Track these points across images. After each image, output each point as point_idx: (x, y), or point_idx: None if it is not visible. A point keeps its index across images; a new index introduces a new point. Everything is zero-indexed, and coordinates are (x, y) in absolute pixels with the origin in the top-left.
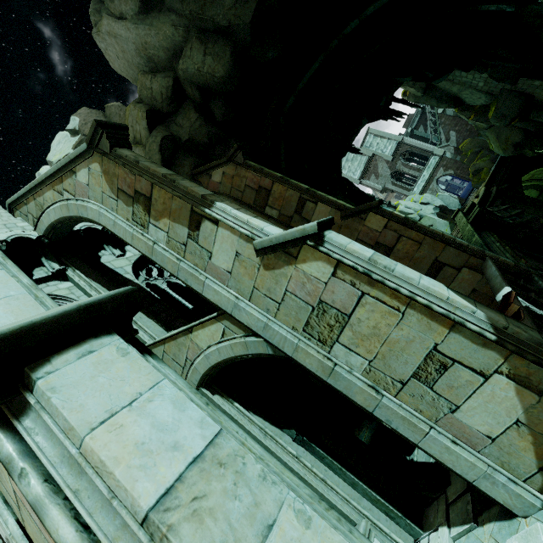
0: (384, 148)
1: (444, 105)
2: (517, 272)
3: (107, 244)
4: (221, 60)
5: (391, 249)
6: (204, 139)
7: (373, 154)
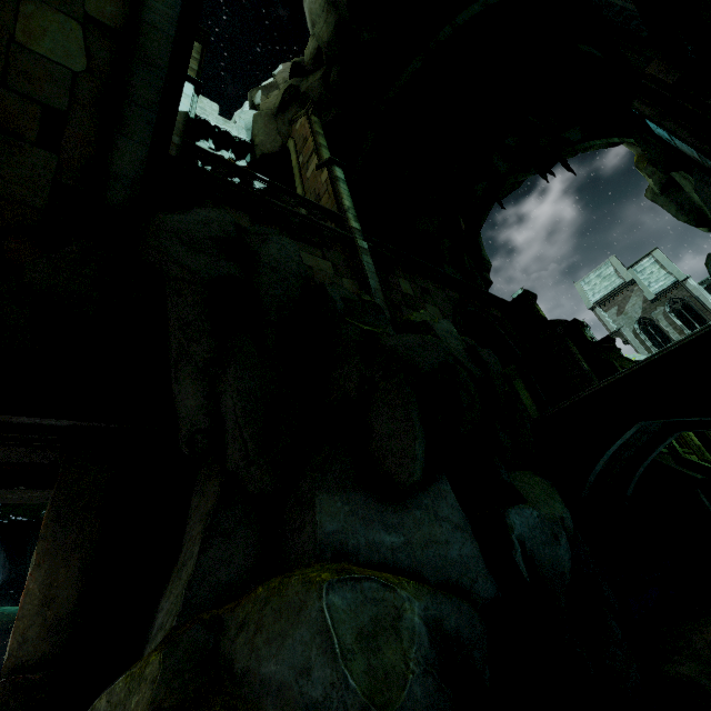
0: (655, 281)
1: (683, 217)
2: (345, 230)
3: (211, 139)
4: (329, 29)
5: (321, 200)
6: (315, 98)
7: (632, 281)
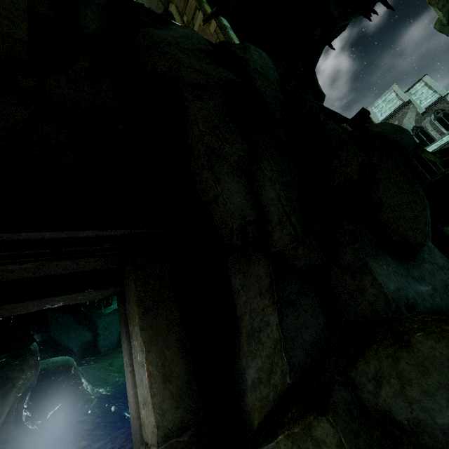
0: (425, 99)
1: None
2: None
3: None
4: None
5: None
6: None
7: (409, 101)
